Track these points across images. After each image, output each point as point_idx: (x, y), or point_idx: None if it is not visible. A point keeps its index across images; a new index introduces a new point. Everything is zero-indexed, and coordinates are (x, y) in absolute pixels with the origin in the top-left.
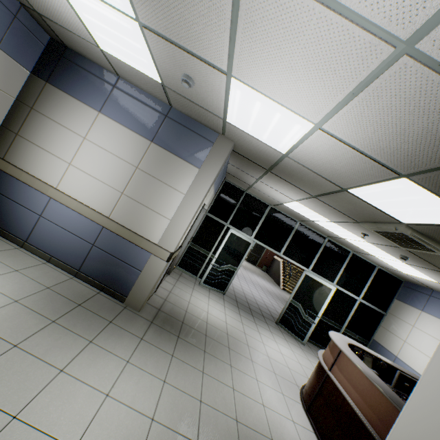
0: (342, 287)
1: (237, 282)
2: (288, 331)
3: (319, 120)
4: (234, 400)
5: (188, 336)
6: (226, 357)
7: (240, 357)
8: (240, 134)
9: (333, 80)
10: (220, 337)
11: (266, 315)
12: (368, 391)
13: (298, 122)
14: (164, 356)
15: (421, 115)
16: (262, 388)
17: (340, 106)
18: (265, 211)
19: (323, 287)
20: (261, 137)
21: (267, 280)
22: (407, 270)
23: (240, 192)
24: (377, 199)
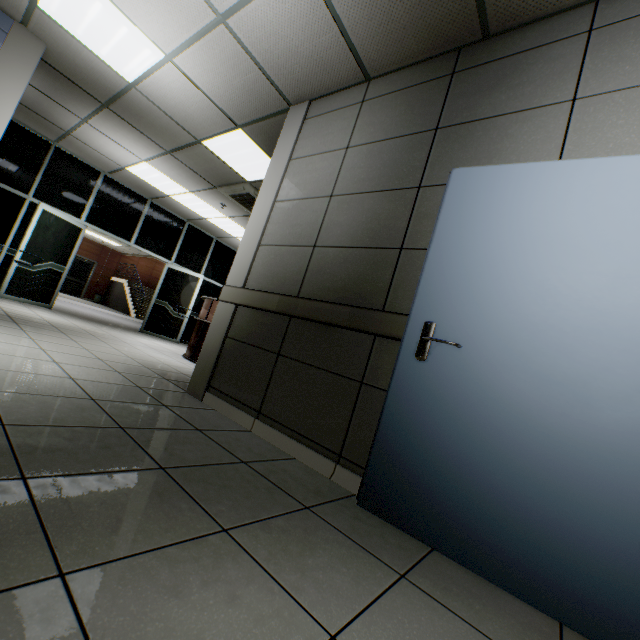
0: (211, 278)
1: (63, 305)
2: (158, 335)
3: (170, 52)
4: (121, 352)
5: (30, 324)
6: (94, 338)
7: (112, 340)
8: (63, 35)
9: (180, 19)
10: (76, 330)
11: (125, 327)
12: None
13: (150, 46)
14: (13, 329)
15: (239, 73)
16: (146, 352)
17: (188, 46)
18: (98, 181)
19: (191, 277)
20: (99, 50)
21: (110, 310)
22: None
23: (44, 144)
24: (227, 153)
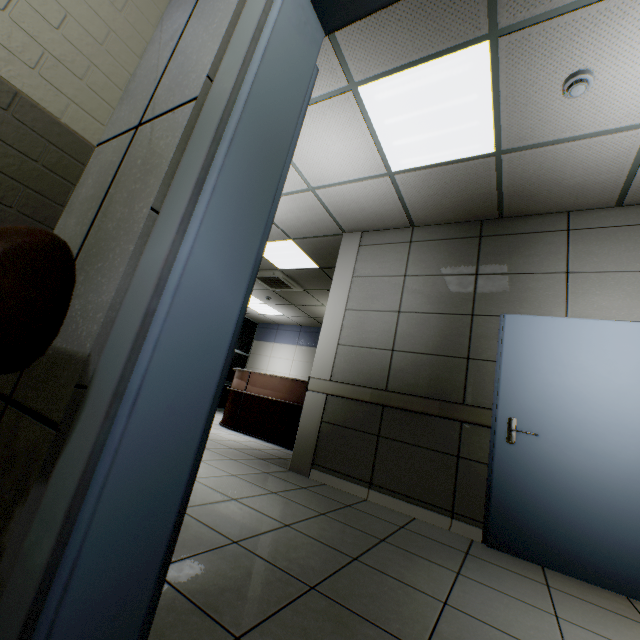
0: None
1: None
2: None
3: None
4: None
5: None
6: None
7: None
8: None
9: None
10: None
11: None
12: (277, 384)
13: None
14: None
15: (309, 214)
16: None
17: None
18: None
19: None
20: None
21: None
22: (266, 311)
23: None
24: (270, 252)
